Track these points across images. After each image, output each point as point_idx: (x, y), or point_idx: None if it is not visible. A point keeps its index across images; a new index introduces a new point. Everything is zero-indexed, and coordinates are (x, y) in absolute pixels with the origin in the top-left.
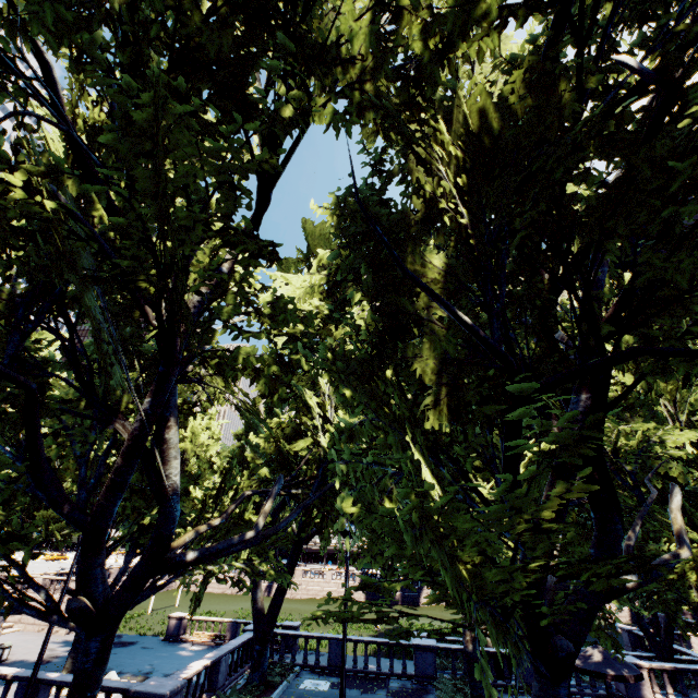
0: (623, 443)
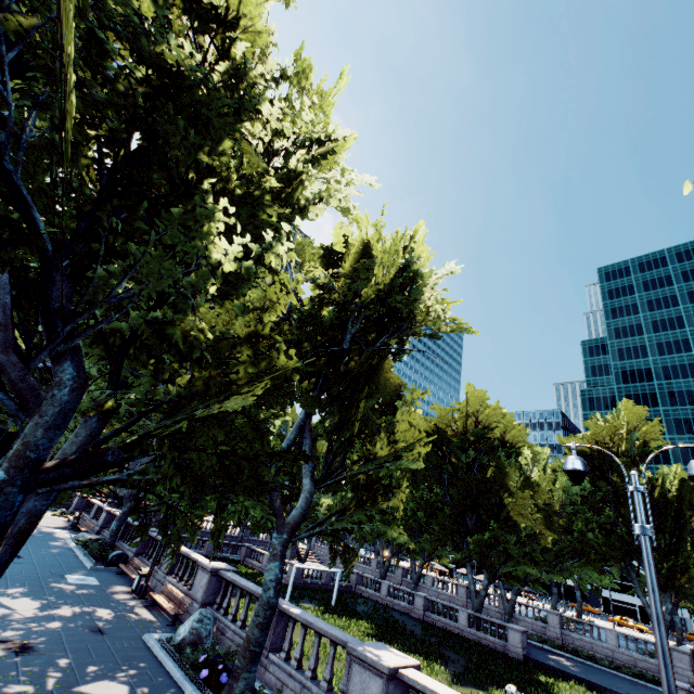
0: None
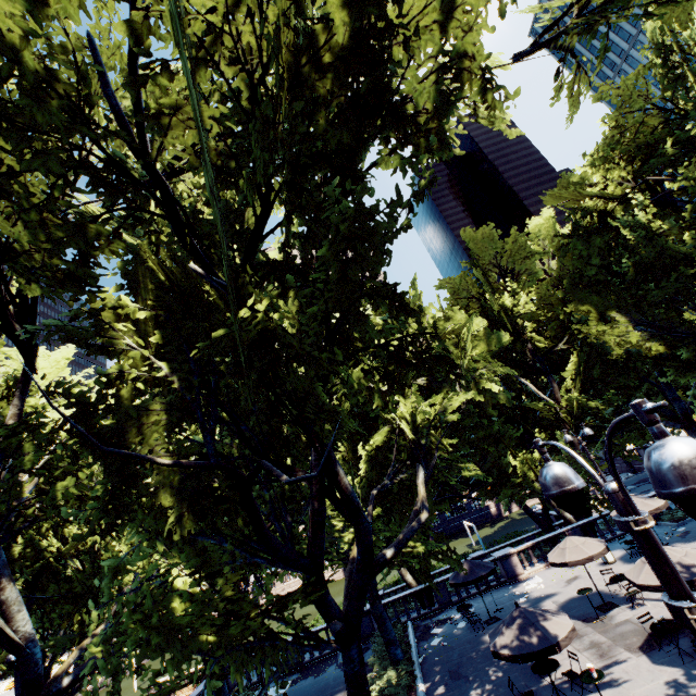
0: (422, 419)
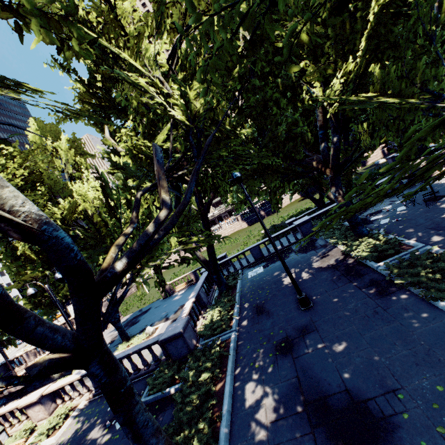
0: None
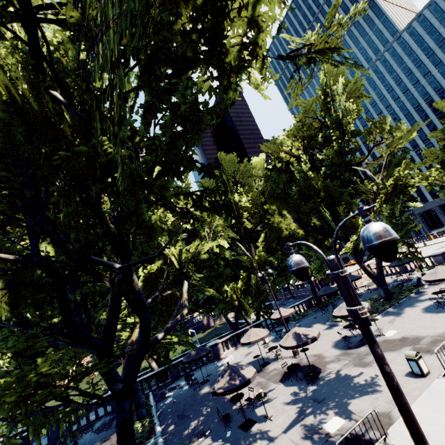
0: (185, 256)
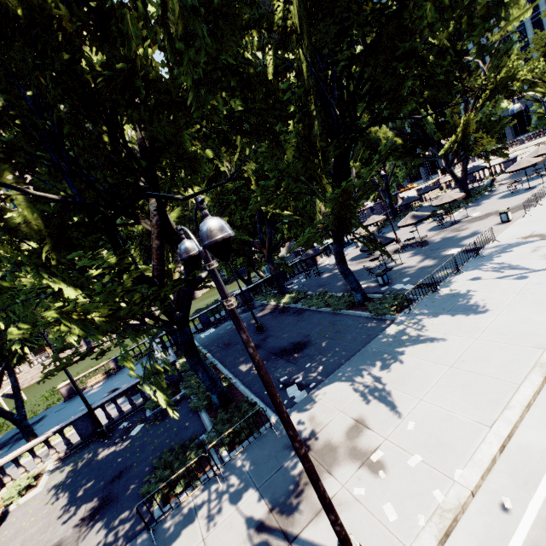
0: None
